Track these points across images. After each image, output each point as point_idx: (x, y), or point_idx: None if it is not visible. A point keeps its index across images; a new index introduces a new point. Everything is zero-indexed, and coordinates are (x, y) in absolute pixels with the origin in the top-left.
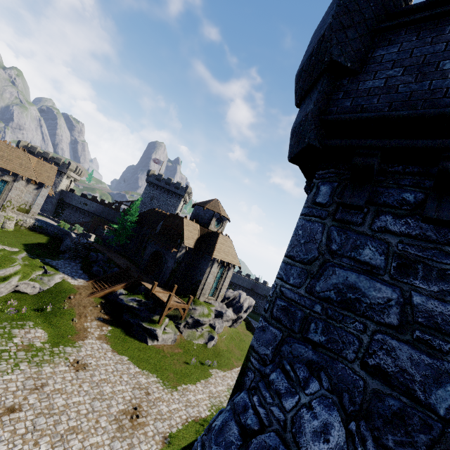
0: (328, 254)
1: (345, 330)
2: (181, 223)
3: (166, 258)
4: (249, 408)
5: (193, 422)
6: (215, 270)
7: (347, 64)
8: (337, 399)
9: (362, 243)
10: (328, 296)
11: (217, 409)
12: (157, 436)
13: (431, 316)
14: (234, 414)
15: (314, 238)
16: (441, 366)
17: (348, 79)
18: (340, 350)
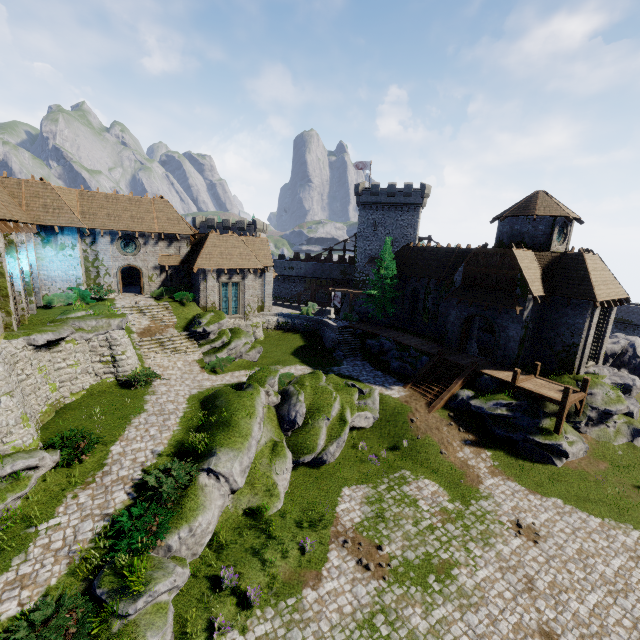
0: None
1: None
2: (510, 261)
3: (500, 323)
4: None
5: None
6: (596, 320)
7: None
8: None
9: None
10: None
11: None
12: None
13: None
14: None
15: None
16: None
17: None
18: None
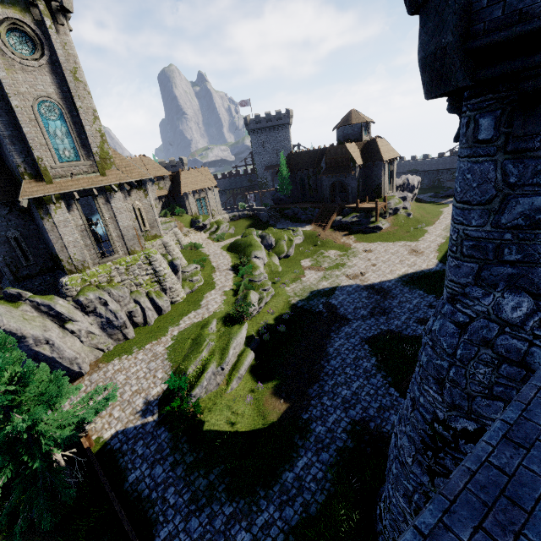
0: None
1: None
2: (345, 150)
3: (347, 182)
4: None
5: (441, 244)
6: (387, 170)
7: None
8: None
9: None
10: None
11: (447, 238)
12: (432, 252)
13: None
14: None
15: None
16: None
17: None
18: None
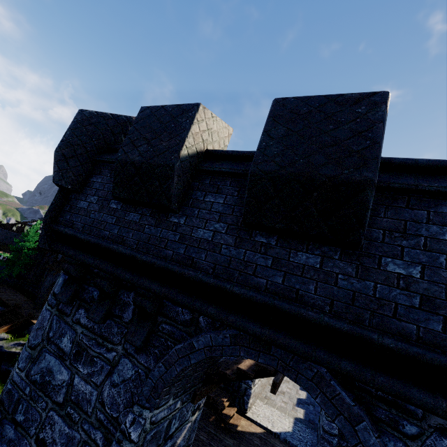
0: (46, 341)
1: (36, 409)
2: None
3: None
4: None
5: None
6: None
7: (68, 186)
8: None
9: (65, 332)
10: (36, 379)
11: None
12: None
13: (78, 394)
14: None
15: (43, 325)
16: (71, 434)
17: (75, 195)
18: (29, 427)
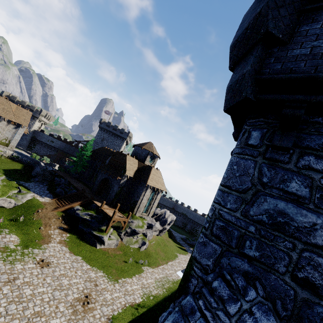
0: (260, 186)
1: (276, 247)
2: (125, 159)
3: (113, 184)
4: (196, 311)
5: (130, 306)
6: (148, 193)
7: (279, 35)
8: (271, 305)
9: (289, 177)
10: (260, 219)
11: (147, 297)
12: (103, 318)
13: None
14: (183, 315)
15: (248, 172)
16: None
17: (278, 47)
18: (272, 264)
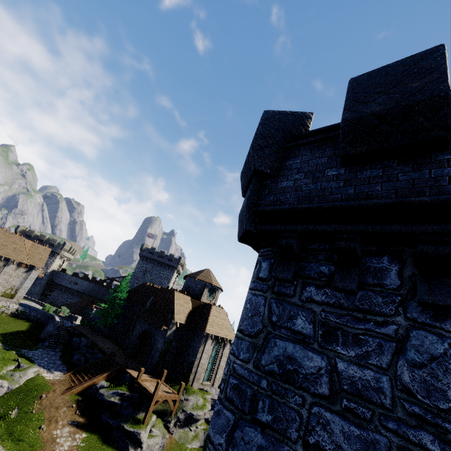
0: (270, 326)
1: (288, 405)
2: (172, 297)
3: (156, 337)
4: None
5: None
6: (209, 347)
7: (267, 171)
8: None
9: (295, 313)
10: (271, 369)
11: None
12: None
13: (353, 382)
14: None
15: (259, 311)
16: (368, 437)
17: (271, 180)
18: (285, 429)
